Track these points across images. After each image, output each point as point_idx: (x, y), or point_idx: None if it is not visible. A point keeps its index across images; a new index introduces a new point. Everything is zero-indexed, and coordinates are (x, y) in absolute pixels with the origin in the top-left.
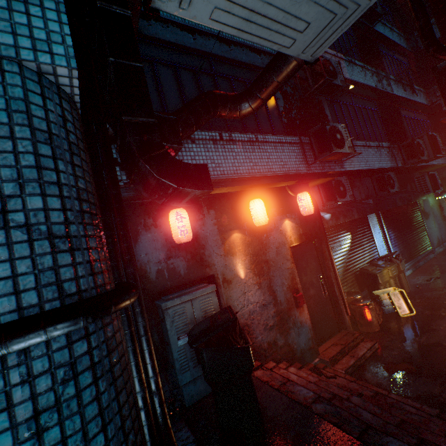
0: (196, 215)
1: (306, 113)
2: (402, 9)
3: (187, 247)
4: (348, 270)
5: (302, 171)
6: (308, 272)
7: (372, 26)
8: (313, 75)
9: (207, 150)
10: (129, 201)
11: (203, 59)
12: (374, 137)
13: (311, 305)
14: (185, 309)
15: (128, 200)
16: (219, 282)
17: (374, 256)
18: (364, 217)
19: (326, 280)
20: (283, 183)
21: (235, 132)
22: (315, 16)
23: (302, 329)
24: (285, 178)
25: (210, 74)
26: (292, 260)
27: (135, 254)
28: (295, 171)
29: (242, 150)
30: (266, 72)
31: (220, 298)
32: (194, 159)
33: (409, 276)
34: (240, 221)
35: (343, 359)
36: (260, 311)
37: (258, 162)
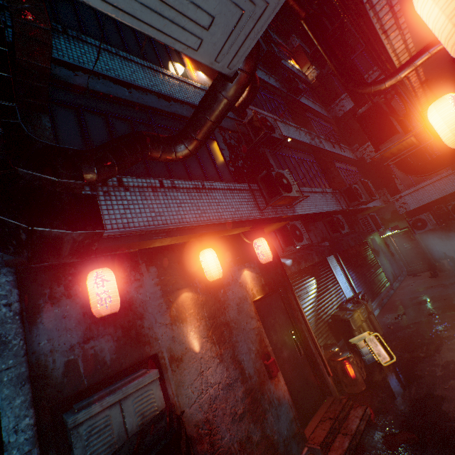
0: (131, 275)
1: (252, 163)
2: (318, 89)
3: (116, 320)
4: (319, 318)
5: (256, 217)
6: (278, 328)
7: (298, 99)
8: (254, 130)
9: (145, 198)
10: (28, 265)
11: (141, 111)
12: (318, 184)
13: (287, 371)
14: (110, 419)
15: (24, 264)
16: (165, 363)
17: (342, 299)
18: (324, 259)
19: (299, 335)
20: (237, 230)
21: (178, 179)
22: (218, 7)
23: (280, 408)
24: (237, 224)
25: (148, 125)
26: (257, 318)
27: (29, 343)
28: (248, 217)
29: (188, 198)
30: (198, 111)
31: (167, 387)
32: (128, 208)
33: (378, 316)
34: (190, 276)
35: (335, 440)
36: (224, 394)
37: (206, 209)
